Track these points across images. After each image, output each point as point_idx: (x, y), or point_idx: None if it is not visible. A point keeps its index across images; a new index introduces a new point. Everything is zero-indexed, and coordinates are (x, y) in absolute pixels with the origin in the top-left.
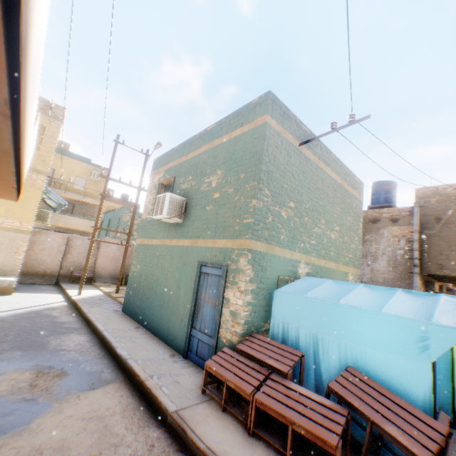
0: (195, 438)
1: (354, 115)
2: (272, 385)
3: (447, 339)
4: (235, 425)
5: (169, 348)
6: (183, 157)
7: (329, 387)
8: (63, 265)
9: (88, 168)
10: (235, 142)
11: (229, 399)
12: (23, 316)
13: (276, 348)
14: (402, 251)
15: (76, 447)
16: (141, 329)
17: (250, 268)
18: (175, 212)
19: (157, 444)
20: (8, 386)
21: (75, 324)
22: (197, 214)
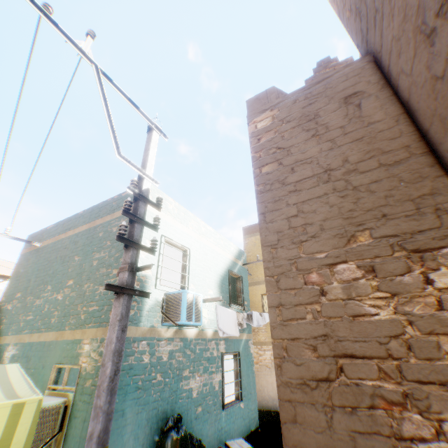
0: None
1: None
2: None
3: None
4: None
5: None
6: None
7: None
8: None
9: None
10: None
11: None
12: None
13: None
14: None
15: None
16: None
17: None
18: None
19: None
20: None
21: None
22: None
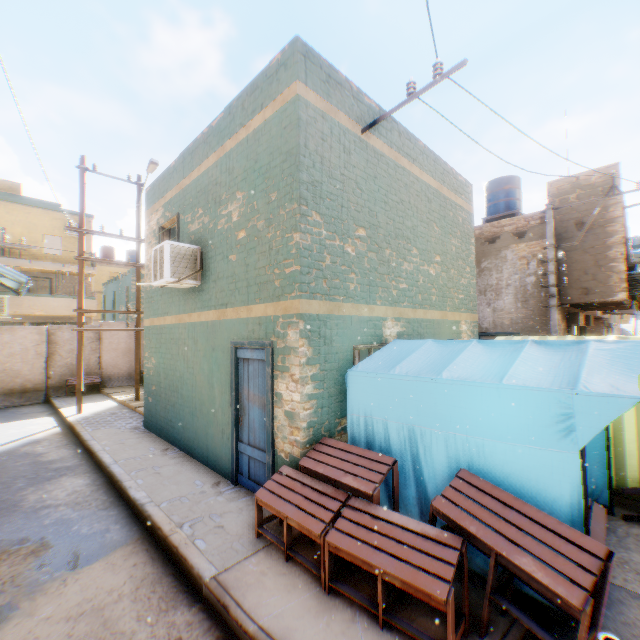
0: (242, 617)
1: (441, 64)
2: (351, 516)
3: (602, 413)
4: (305, 579)
5: (213, 472)
6: (185, 179)
7: (434, 507)
8: (51, 372)
9: (60, 219)
10: (256, 141)
11: (296, 541)
12: None
13: (355, 458)
14: (534, 277)
15: None
16: (171, 451)
17: (305, 344)
18: (185, 271)
19: (187, 636)
20: None
21: (71, 461)
22: (219, 270)
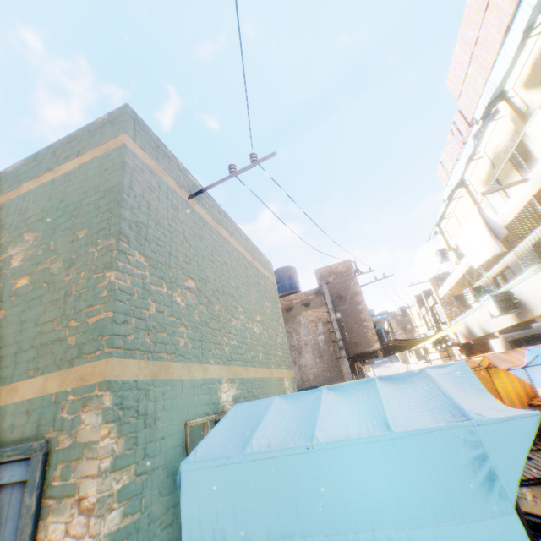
0: None
1: (256, 154)
2: None
3: (514, 443)
4: None
5: None
6: None
7: None
8: None
9: None
10: (66, 181)
11: None
12: None
13: None
14: (323, 335)
15: None
16: None
17: (112, 432)
18: None
19: None
20: None
21: None
22: None
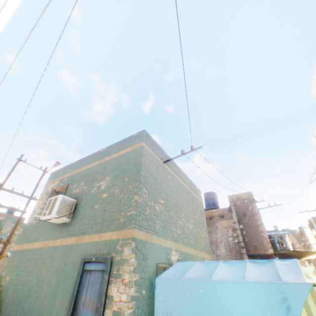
0: None
1: (193, 146)
2: None
3: (299, 294)
4: None
5: None
6: (78, 169)
7: None
8: None
9: None
10: (121, 158)
11: None
12: None
13: None
14: (232, 237)
15: None
16: None
17: (134, 257)
18: (65, 212)
19: None
20: None
21: None
22: (86, 213)
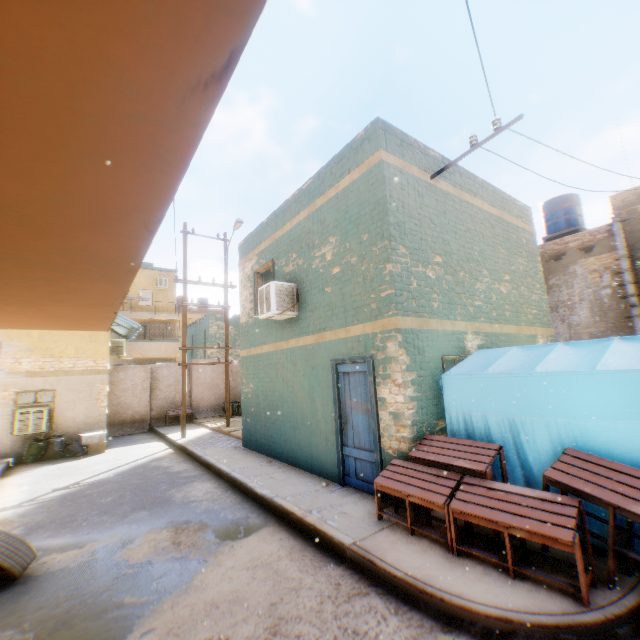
0: (388, 567)
1: (499, 120)
2: (469, 490)
3: None
4: (432, 547)
5: (319, 477)
6: (278, 232)
7: (545, 478)
8: (152, 405)
9: (151, 275)
10: (345, 196)
11: (416, 519)
12: (129, 473)
13: (462, 447)
14: (609, 289)
15: (252, 596)
16: (275, 463)
17: (404, 353)
18: (286, 305)
19: (344, 582)
20: (149, 548)
21: (193, 471)
22: (315, 301)
